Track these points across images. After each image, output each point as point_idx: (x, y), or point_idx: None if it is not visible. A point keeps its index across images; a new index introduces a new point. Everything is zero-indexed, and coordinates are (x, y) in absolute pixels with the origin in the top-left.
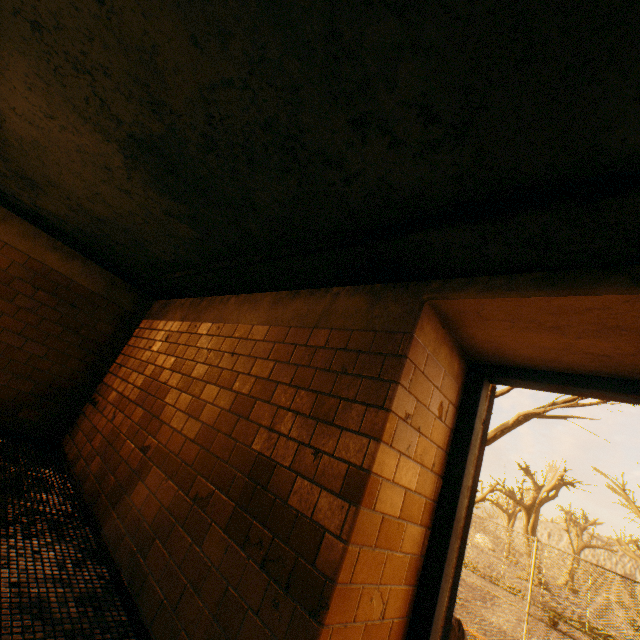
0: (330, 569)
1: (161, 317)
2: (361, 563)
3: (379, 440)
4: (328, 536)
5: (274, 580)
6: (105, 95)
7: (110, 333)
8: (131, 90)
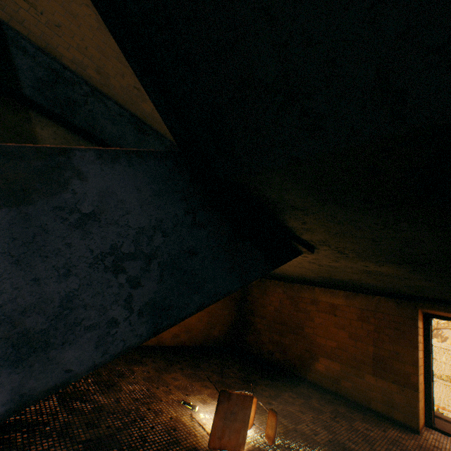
0: (415, 381)
1: (264, 288)
2: (419, 378)
3: (417, 350)
4: (411, 374)
5: (398, 385)
6: (333, 276)
7: (241, 297)
8: (346, 278)
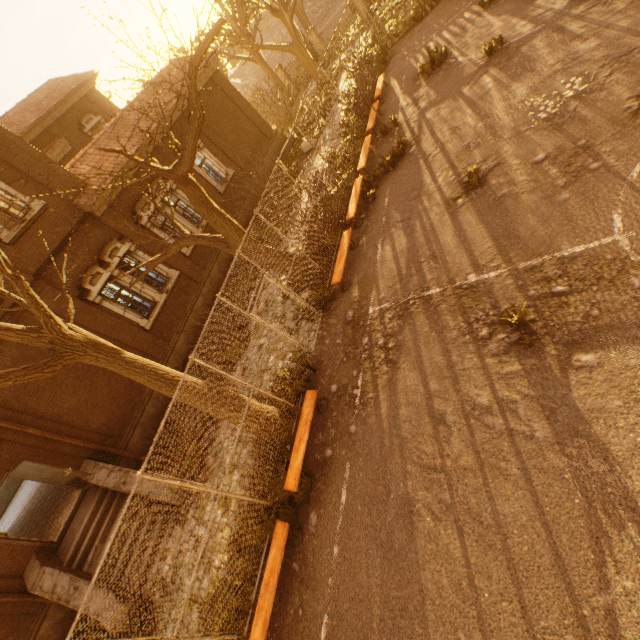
0: None
1: None
2: None
3: None
4: None
5: None
6: None
7: None
8: None
